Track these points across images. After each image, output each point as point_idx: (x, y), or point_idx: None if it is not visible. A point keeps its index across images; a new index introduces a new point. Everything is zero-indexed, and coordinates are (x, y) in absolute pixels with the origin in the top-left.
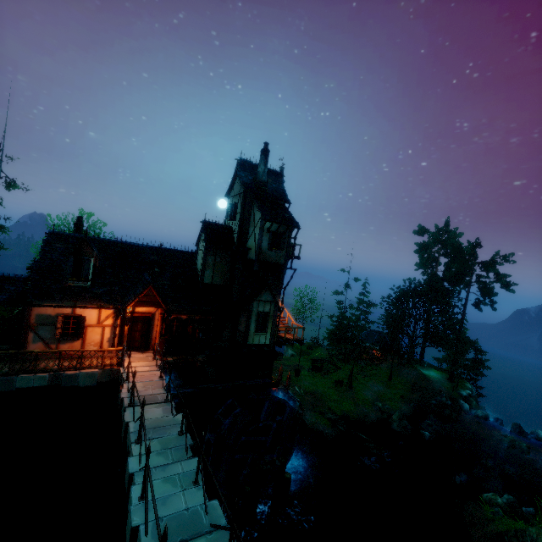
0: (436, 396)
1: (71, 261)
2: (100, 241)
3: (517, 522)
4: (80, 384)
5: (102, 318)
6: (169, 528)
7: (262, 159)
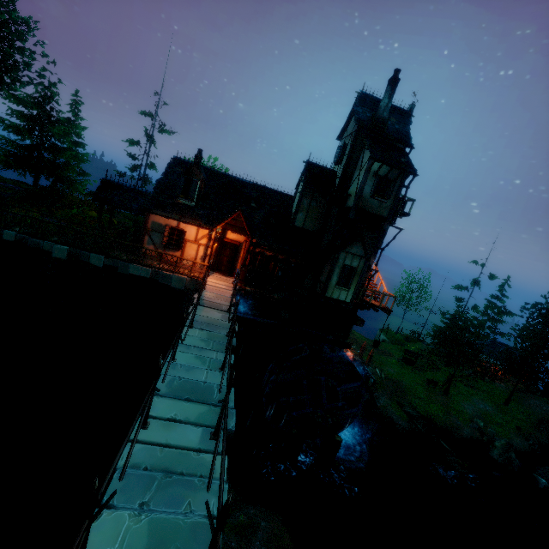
0: None
1: (182, 180)
2: (211, 171)
3: None
4: (172, 284)
5: (198, 237)
6: (183, 387)
7: (387, 91)
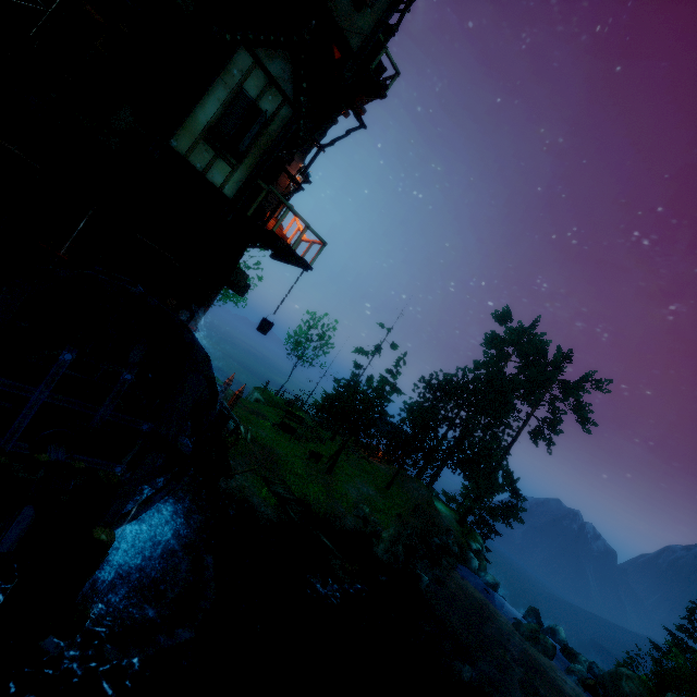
0: (441, 535)
1: None
2: None
3: None
4: None
5: None
6: None
7: None
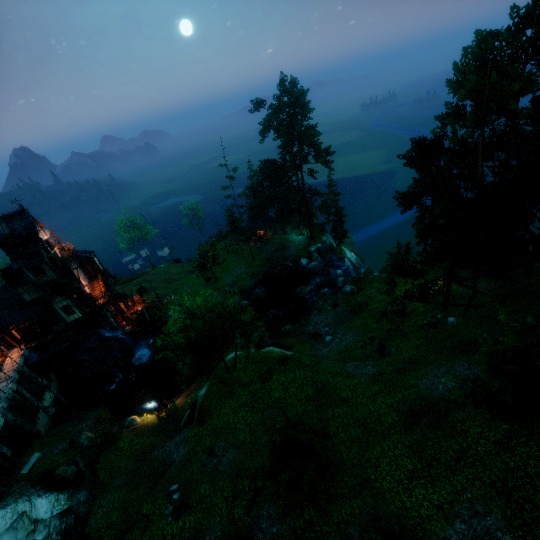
0: (284, 262)
1: None
2: None
3: (239, 350)
4: None
5: None
6: None
7: None
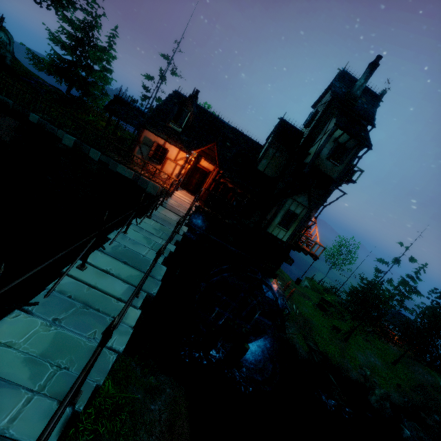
0: None
1: (176, 108)
2: (201, 109)
3: None
4: (147, 189)
5: (178, 158)
6: (125, 253)
7: (365, 72)
